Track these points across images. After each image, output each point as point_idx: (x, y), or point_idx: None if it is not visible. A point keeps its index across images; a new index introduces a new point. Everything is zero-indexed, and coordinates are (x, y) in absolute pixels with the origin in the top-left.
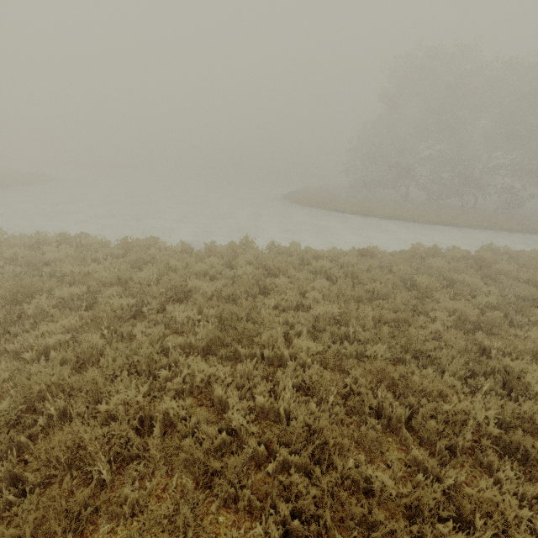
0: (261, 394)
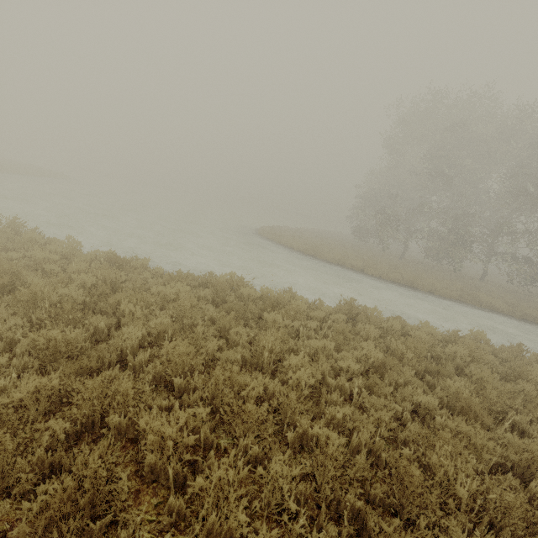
0: None
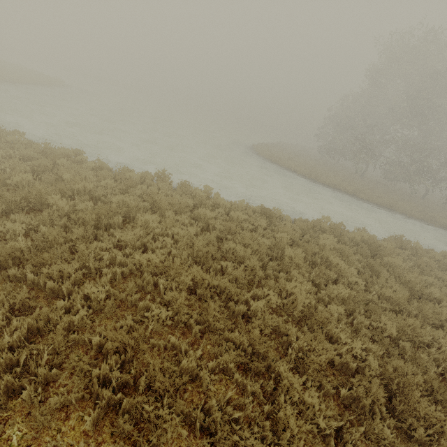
0: (4, 326)
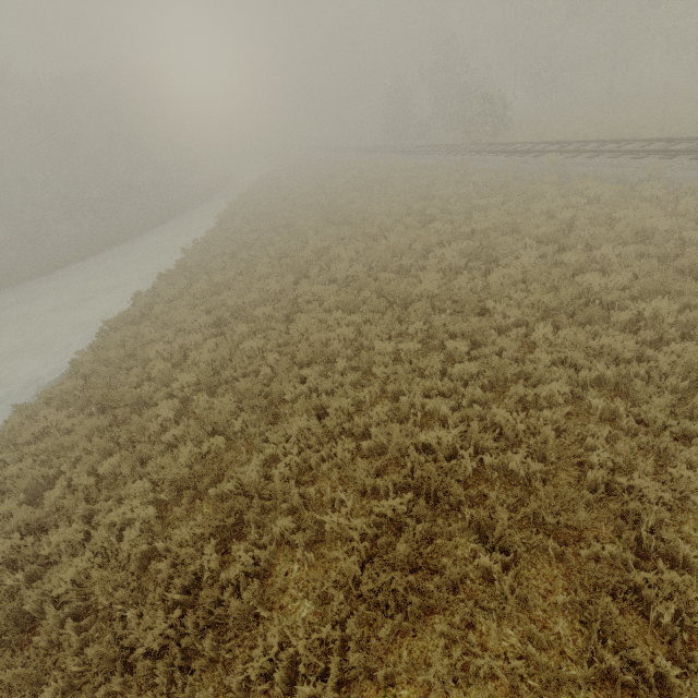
0: None
